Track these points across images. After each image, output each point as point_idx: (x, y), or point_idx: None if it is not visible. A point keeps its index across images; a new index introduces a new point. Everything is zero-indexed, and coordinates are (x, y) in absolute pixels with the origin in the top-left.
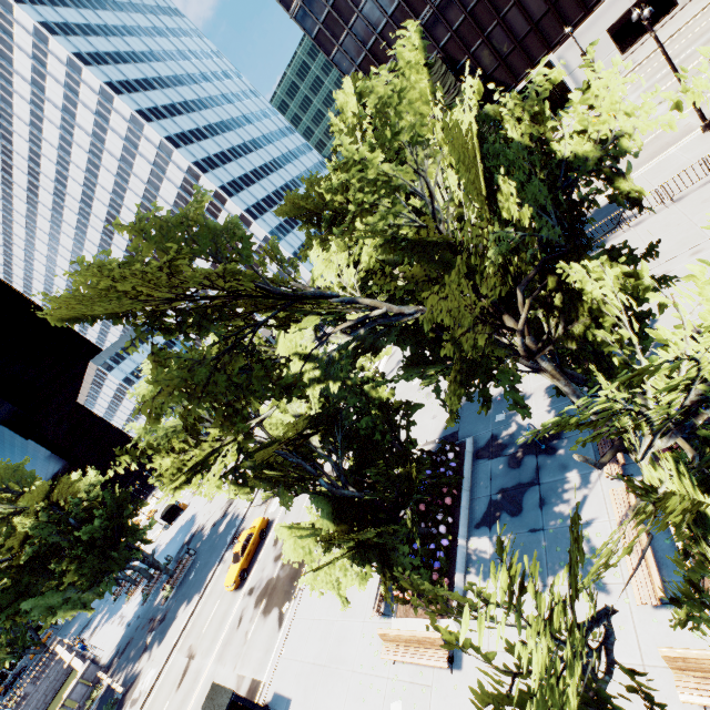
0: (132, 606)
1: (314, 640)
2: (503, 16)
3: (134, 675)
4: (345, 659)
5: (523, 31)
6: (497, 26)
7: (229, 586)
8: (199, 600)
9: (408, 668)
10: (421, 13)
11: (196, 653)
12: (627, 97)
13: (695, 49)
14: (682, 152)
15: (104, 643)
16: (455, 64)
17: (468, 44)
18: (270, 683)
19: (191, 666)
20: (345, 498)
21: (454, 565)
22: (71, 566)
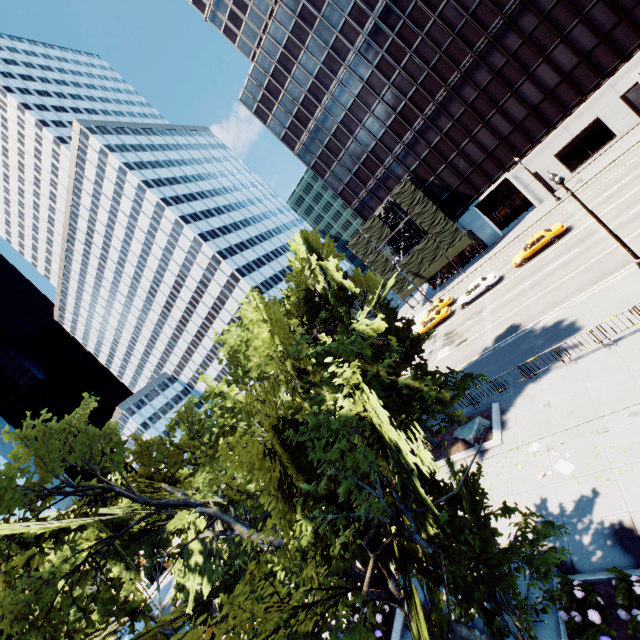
0: None
1: None
2: (461, 148)
3: None
4: None
5: (479, 158)
6: (457, 155)
7: None
8: None
9: None
10: (394, 149)
11: None
12: (575, 212)
13: (631, 178)
14: (621, 284)
15: None
16: (424, 182)
17: (434, 168)
18: None
19: None
20: None
21: None
22: None
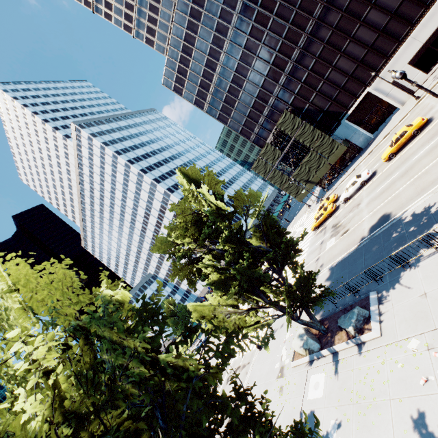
0: None
1: None
2: (326, 77)
3: None
4: None
5: (342, 81)
6: (323, 83)
7: None
8: None
9: None
10: (273, 91)
11: None
12: (434, 105)
13: None
14: None
15: None
16: (301, 110)
17: (307, 98)
18: None
19: None
20: None
21: None
22: None
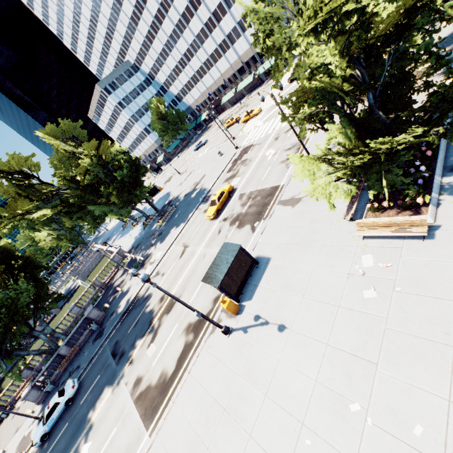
0: (136, 231)
1: (286, 235)
2: None
3: (148, 254)
4: (315, 240)
5: None
6: None
7: (209, 216)
8: (184, 225)
9: (377, 241)
10: None
11: (189, 245)
12: None
13: None
14: None
15: (123, 245)
16: None
17: None
18: (252, 253)
19: (187, 250)
20: (365, 127)
21: (428, 190)
22: (113, 192)
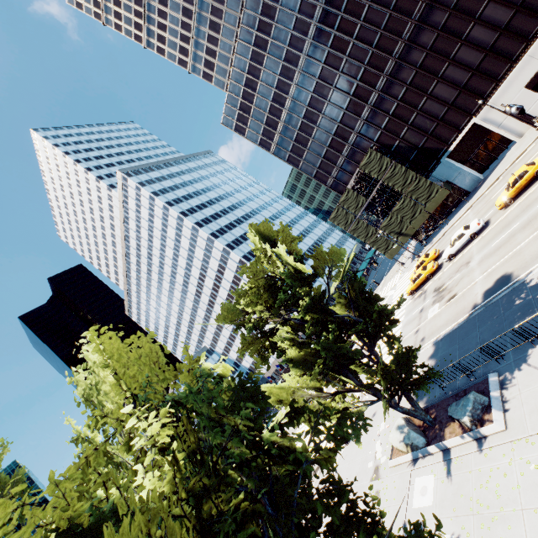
0: None
1: None
2: (420, 108)
3: None
4: None
5: (441, 112)
6: (417, 115)
7: None
8: None
9: None
10: (355, 126)
11: None
12: None
13: None
14: None
15: None
16: (389, 148)
17: (397, 133)
18: None
19: None
20: None
21: None
22: None
